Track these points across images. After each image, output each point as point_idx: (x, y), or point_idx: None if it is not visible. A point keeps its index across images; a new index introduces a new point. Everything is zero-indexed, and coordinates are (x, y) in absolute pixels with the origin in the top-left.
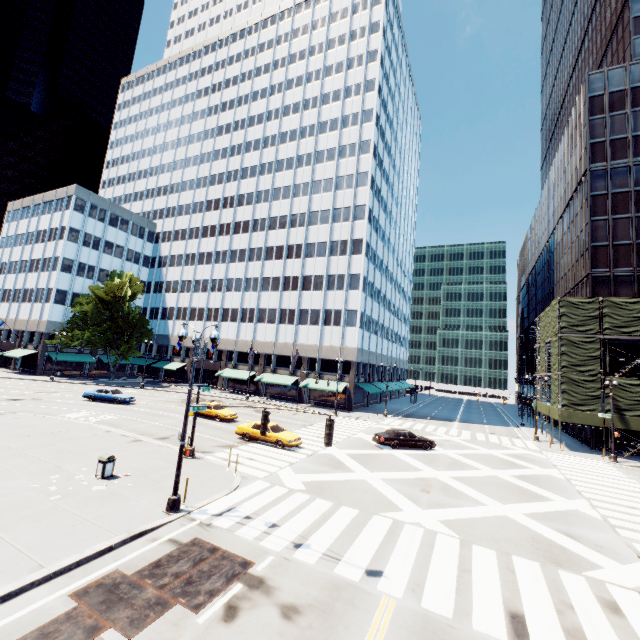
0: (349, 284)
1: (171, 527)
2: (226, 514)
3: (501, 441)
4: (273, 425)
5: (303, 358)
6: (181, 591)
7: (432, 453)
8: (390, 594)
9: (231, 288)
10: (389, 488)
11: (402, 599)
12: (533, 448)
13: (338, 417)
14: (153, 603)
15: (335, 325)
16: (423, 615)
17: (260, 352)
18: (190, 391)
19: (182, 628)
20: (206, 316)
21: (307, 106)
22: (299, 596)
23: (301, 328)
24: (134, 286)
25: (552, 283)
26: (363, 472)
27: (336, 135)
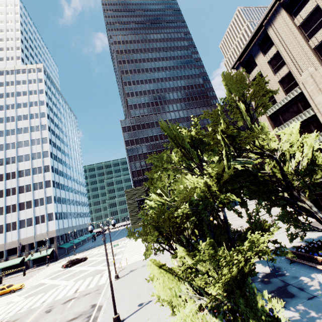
0: (47, 201)
1: None
2: None
3: None
4: (8, 285)
5: (25, 245)
6: None
7: (86, 261)
8: (47, 302)
9: None
10: (60, 281)
11: (50, 301)
12: (126, 242)
13: (49, 266)
14: None
15: (42, 222)
16: (54, 301)
17: None
18: None
19: None
20: None
21: (8, 120)
22: (18, 317)
23: (22, 230)
24: None
25: None
26: (52, 281)
27: (28, 134)
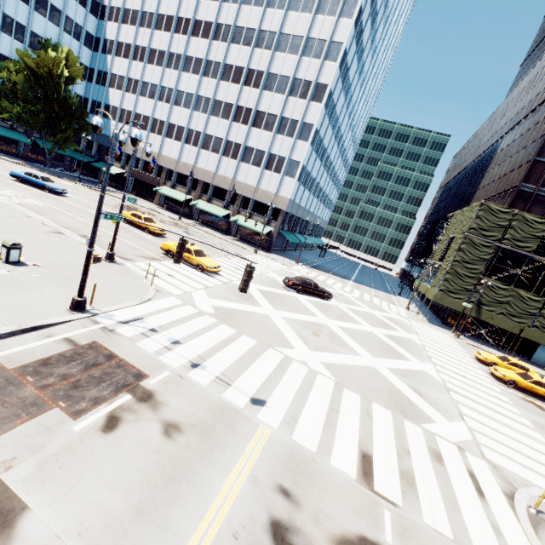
0: (300, 133)
1: (71, 326)
2: (132, 323)
3: (381, 304)
4: (197, 250)
5: (238, 195)
6: (64, 394)
7: (328, 303)
8: (268, 423)
9: (180, 102)
10: (287, 326)
11: (277, 429)
12: (403, 315)
13: (257, 255)
14: (28, 403)
15: (275, 171)
16: (292, 447)
17: (199, 179)
18: (102, 196)
19: (54, 434)
20: (150, 127)
21: None
22: (184, 415)
23: (243, 166)
24: (72, 66)
25: (476, 186)
26: (268, 308)
27: None
